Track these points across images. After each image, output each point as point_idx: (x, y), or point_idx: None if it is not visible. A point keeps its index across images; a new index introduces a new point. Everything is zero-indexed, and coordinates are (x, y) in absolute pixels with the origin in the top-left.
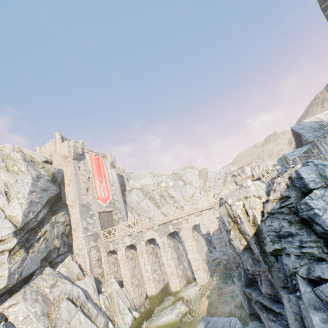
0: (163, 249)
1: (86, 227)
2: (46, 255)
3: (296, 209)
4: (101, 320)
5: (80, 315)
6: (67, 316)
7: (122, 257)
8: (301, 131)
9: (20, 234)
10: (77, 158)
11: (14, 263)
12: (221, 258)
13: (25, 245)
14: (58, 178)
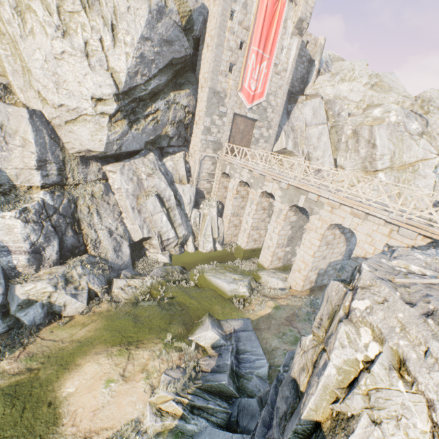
0: (275, 217)
1: (208, 127)
2: (154, 139)
3: None
4: (182, 230)
5: (163, 216)
6: (152, 210)
7: (233, 189)
8: None
9: (124, 100)
10: None
11: (113, 133)
12: None
13: (130, 116)
14: (195, 24)
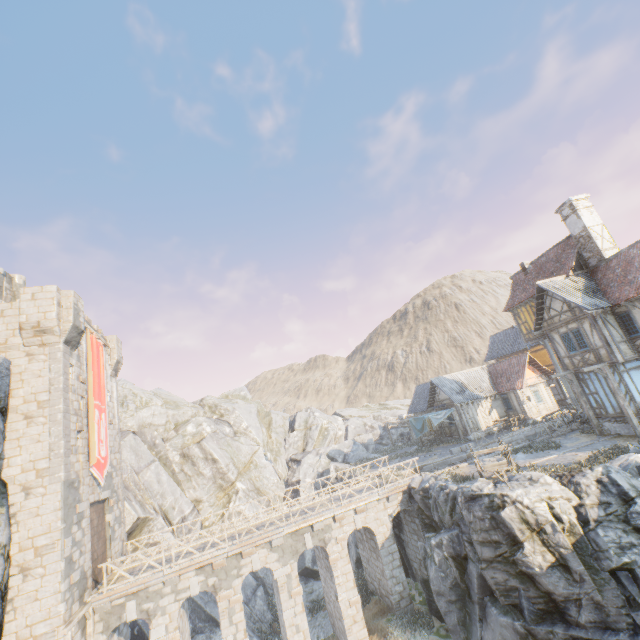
0: (286, 592)
1: (70, 556)
2: None
3: (626, 518)
4: None
5: None
6: None
7: (167, 634)
8: (444, 389)
9: None
10: (72, 339)
11: None
12: (393, 590)
13: None
14: (1, 389)
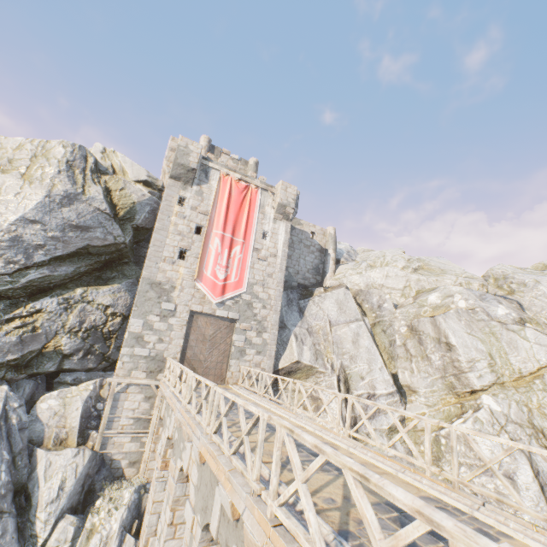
0: None
1: (139, 334)
2: (23, 359)
3: None
4: None
5: None
6: None
7: (160, 454)
8: None
9: None
10: (181, 176)
11: None
12: None
13: None
14: (138, 214)
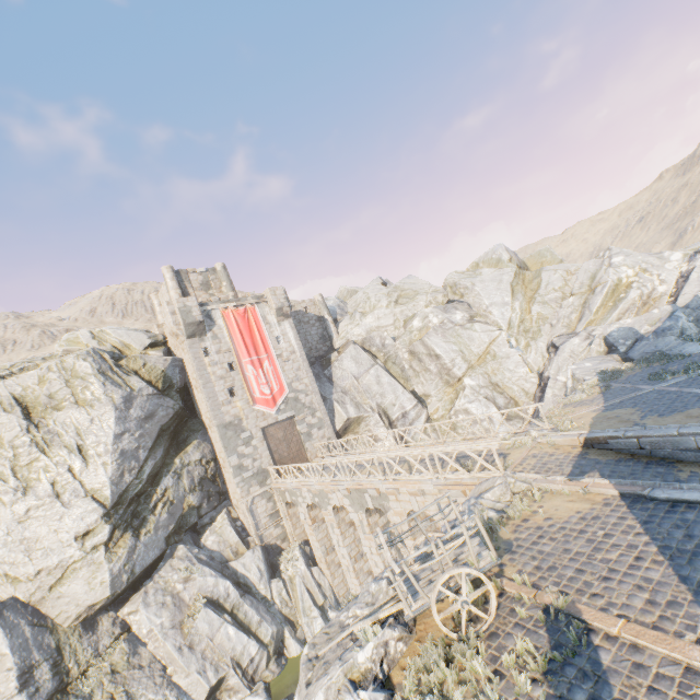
0: (362, 533)
1: (239, 464)
2: (177, 525)
3: None
4: (267, 629)
5: (228, 628)
6: (208, 630)
7: (306, 518)
8: None
9: (118, 512)
10: (194, 332)
11: (116, 560)
12: None
13: (133, 523)
14: (174, 379)
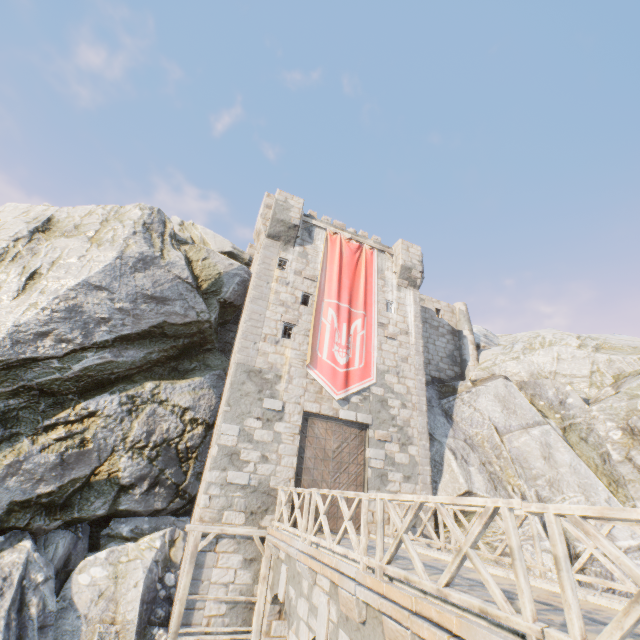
0: None
1: (233, 448)
2: (60, 493)
3: None
4: None
5: None
6: None
7: None
8: None
9: None
10: (280, 234)
11: None
12: None
13: None
14: (225, 286)
